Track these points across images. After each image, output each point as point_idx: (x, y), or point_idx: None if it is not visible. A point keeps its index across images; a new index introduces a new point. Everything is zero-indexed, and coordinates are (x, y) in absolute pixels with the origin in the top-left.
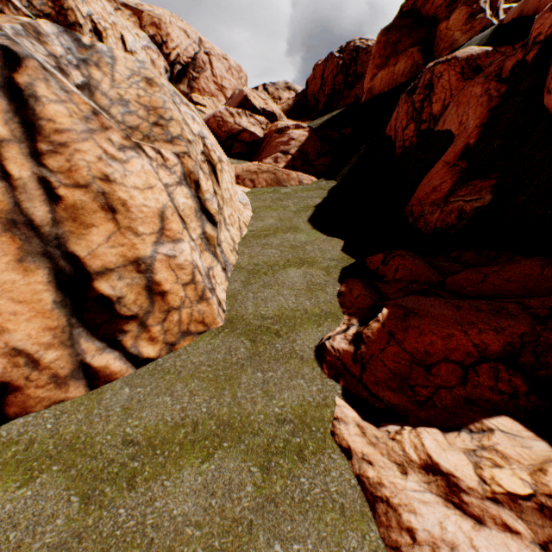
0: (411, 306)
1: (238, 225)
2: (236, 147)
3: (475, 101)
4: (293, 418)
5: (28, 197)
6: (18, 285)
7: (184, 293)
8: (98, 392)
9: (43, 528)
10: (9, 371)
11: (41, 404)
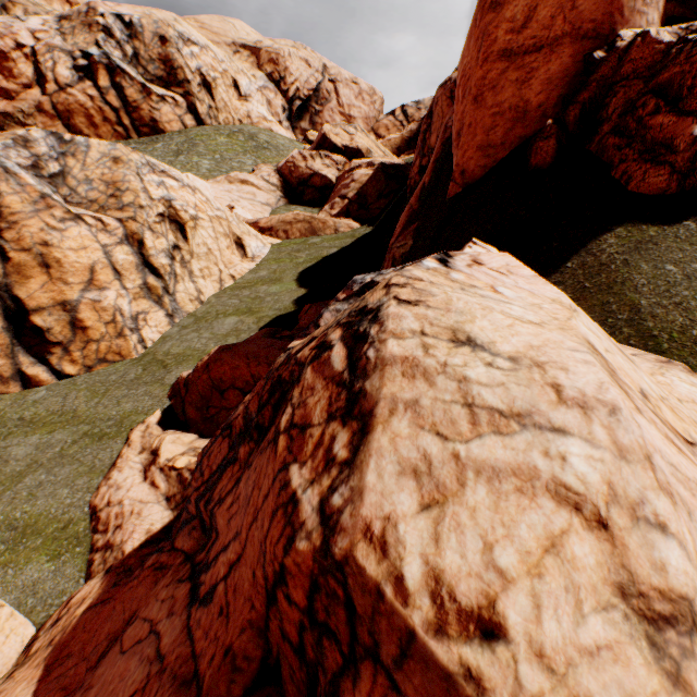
0: (241, 344)
1: (218, 278)
2: (308, 193)
3: (441, 132)
4: (119, 419)
5: None
6: None
7: (106, 330)
8: (29, 392)
9: None
10: None
11: None
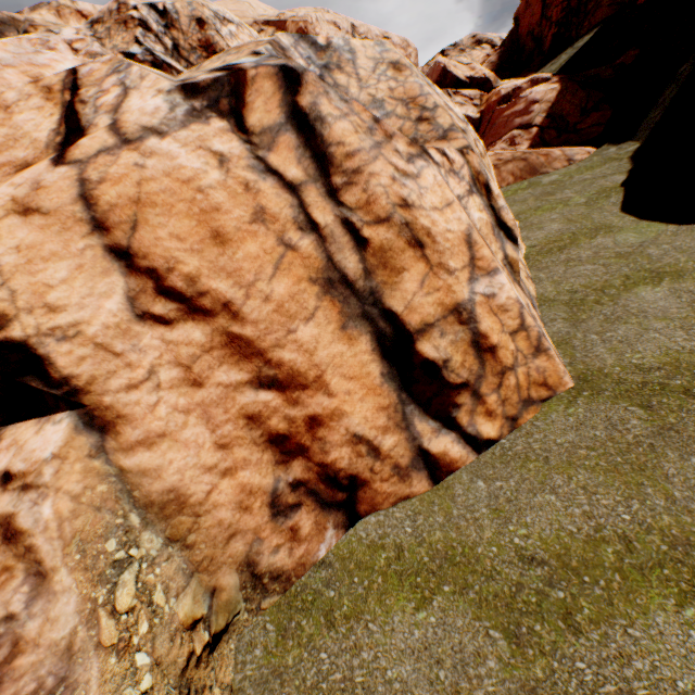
0: None
1: None
2: None
3: None
4: None
5: (337, 248)
6: (345, 357)
7: (513, 346)
8: (444, 487)
9: (474, 669)
10: (354, 462)
11: (387, 500)
